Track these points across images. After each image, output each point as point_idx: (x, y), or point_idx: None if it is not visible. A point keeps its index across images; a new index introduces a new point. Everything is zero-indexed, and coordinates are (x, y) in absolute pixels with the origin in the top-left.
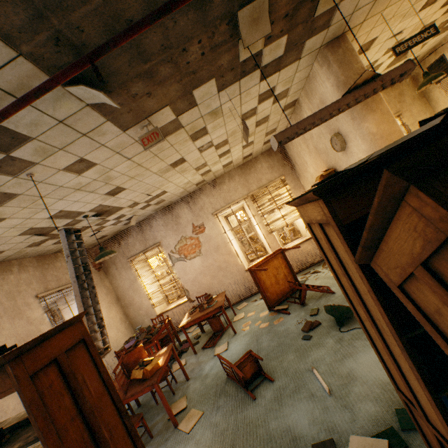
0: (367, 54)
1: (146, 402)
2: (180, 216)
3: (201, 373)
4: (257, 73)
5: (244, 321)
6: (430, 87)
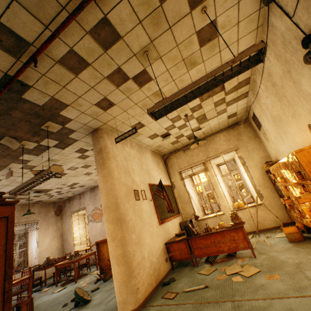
0: (150, 126)
1: (13, 304)
2: (97, 194)
3: (36, 300)
4: (53, 148)
5: (89, 276)
6: (258, 131)
